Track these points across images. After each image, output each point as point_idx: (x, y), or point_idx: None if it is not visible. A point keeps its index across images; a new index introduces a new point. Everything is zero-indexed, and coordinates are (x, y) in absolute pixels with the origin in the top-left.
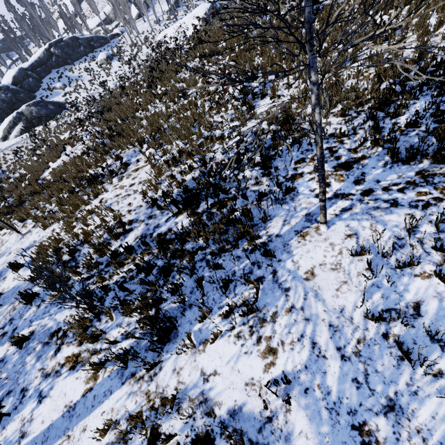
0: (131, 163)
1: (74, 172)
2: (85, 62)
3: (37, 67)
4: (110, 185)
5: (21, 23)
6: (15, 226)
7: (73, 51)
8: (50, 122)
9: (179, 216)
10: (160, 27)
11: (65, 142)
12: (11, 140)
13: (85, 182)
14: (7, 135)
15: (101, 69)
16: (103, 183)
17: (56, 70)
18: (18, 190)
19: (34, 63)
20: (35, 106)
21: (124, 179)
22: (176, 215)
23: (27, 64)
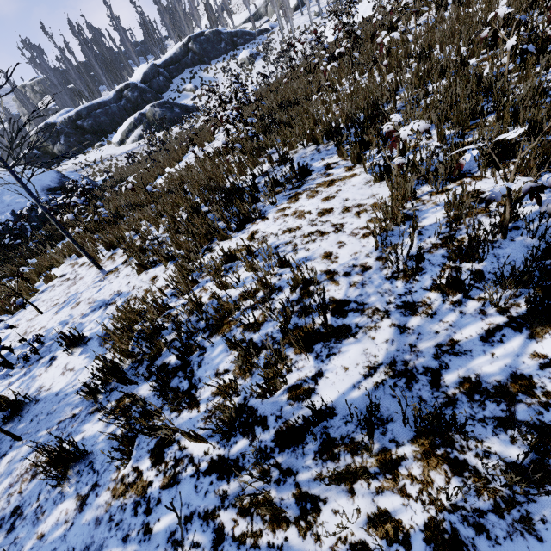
0: (313, 171)
1: (203, 178)
2: (224, 62)
3: (171, 65)
4: (271, 207)
5: (163, 16)
6: (100, 254)
7: (212, 48)
8: (172, 128)
9: (545, 334)
10: (322, 20)
11: (191, 142)
12: (127, 145)
13: (223, 196)
14: (125, 140)
15: (240, 70)
16: (255, 203)
17: (190, 70)
18: (117, 200)
19: (168, 60)
20: (159, 108)
21: (301, 197)
22: (526, 325)
23: (161, 60)
